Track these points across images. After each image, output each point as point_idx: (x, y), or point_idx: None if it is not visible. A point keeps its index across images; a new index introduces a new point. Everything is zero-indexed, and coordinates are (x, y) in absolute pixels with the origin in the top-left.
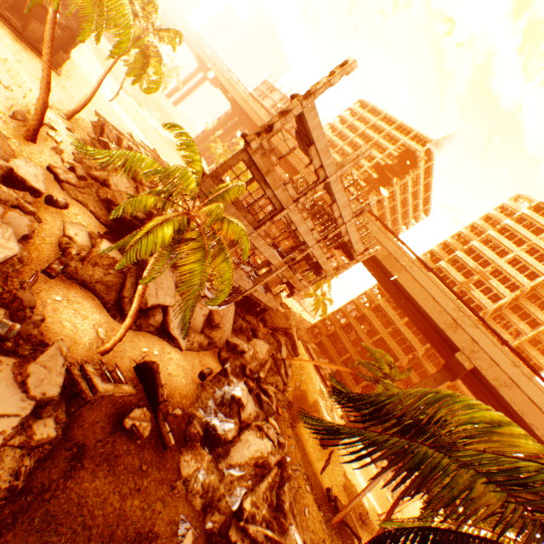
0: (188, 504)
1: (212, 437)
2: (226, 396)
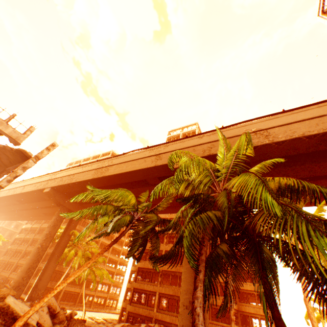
0: None
1: None
2: None
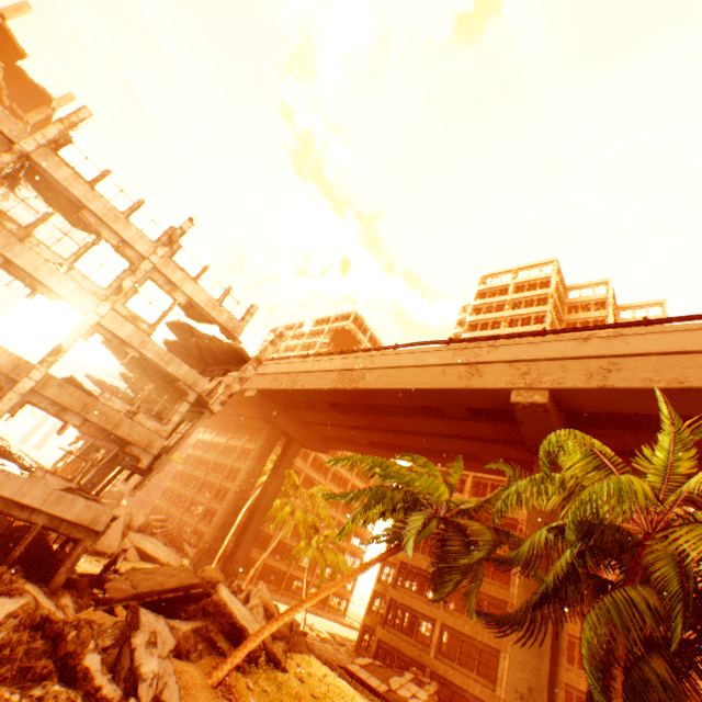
0: None
1: None
2: None
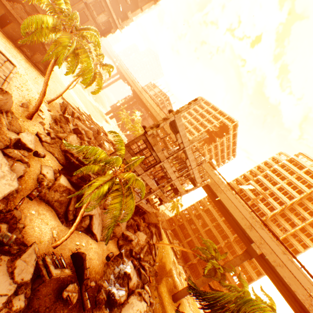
0: None
1: (111, 301)
2: (121, 272)
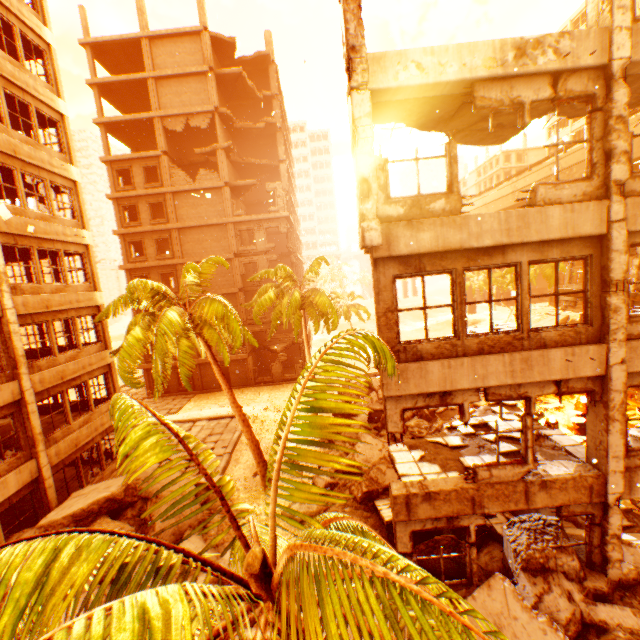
0: None
1: None
2: None
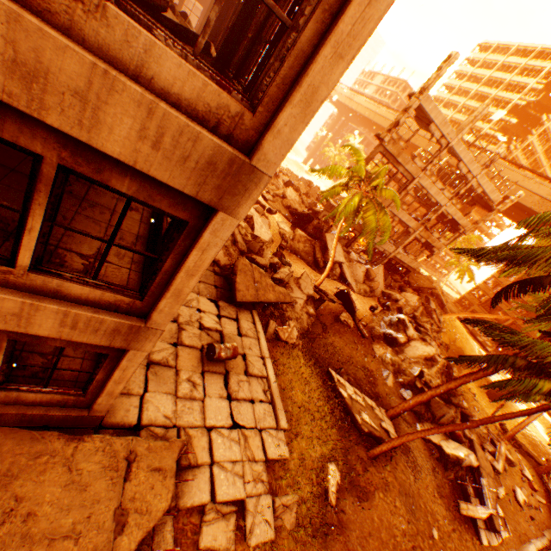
0: (384, 367)
1: (389, 340)
2: (392, 320)
